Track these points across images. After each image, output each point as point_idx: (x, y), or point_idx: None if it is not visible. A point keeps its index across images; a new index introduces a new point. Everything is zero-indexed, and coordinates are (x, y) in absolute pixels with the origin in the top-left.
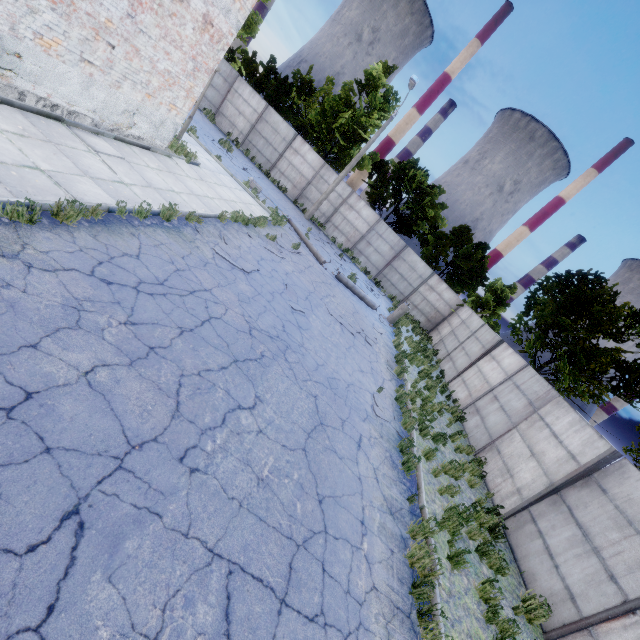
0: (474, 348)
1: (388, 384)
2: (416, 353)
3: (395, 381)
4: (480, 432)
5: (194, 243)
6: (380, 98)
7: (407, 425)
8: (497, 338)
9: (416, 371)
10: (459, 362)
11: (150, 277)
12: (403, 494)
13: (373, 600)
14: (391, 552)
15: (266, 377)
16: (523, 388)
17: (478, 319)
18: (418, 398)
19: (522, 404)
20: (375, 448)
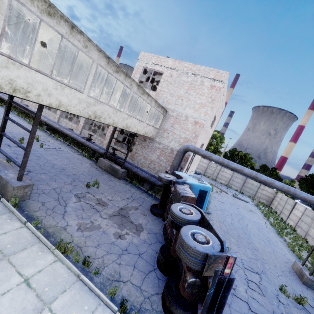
0: (288, 207)
1: (266, 222)
2: (269, 213)
3: (267, 221)
4: (302, 232)
5: (214, 200)
6: (219, 139)
7: (277, 229)
8: (294, 201)
9: (272, 219)
10: (286, 213)
11: (220, 208)
12: (282, 240)
13: (283, 248)
14: (284, 246)
15: (245, 221)
16: (308, 215)
17: (285, 196)
18: (277, 225)
19: (309, 219)
20: (271, 233)
